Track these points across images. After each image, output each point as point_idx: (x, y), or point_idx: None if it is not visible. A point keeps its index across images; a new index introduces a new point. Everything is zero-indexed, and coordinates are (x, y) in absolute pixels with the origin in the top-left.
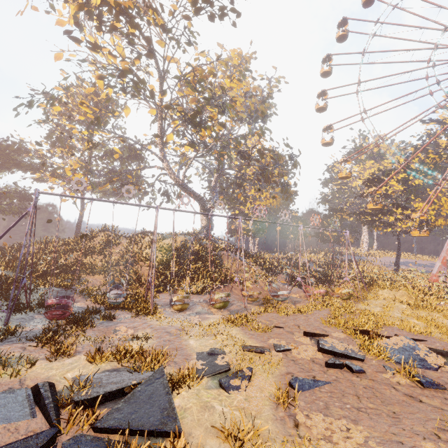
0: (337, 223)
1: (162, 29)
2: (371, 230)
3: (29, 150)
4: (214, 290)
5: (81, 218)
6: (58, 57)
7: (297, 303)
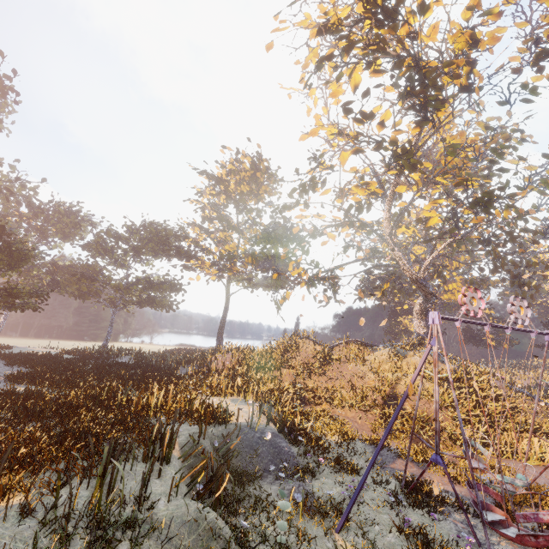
0: None
1: (461, 89)
2: None
3: (187, 235)
4: None
5: (226, 312)
6: (313, 132)
7: None
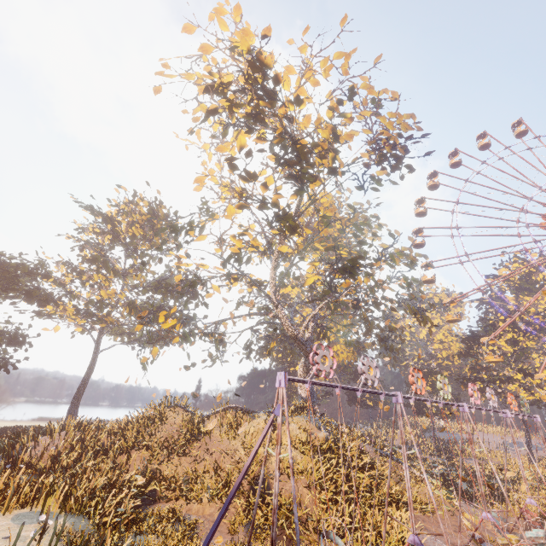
0: (527, 405)
1: (329, 171)
2: (484, 401)
3: (49, 273)
4: None
5: (90, 374)
6: (199, 179)
7: None
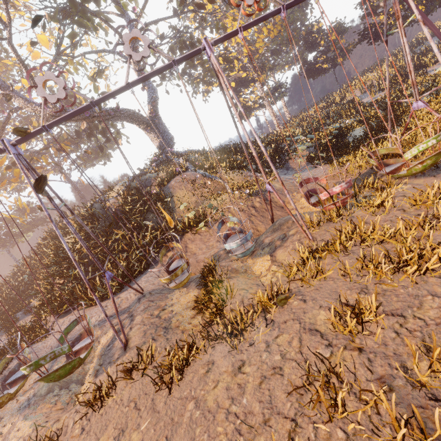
0: None
1: None
2: None
3: None
4: (157, 261)
5: (83, 199)
6: None
7: (279, 248)
